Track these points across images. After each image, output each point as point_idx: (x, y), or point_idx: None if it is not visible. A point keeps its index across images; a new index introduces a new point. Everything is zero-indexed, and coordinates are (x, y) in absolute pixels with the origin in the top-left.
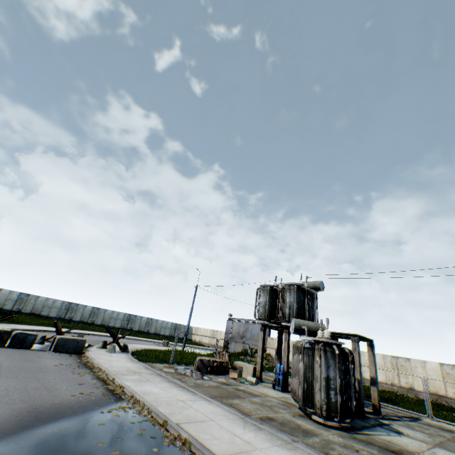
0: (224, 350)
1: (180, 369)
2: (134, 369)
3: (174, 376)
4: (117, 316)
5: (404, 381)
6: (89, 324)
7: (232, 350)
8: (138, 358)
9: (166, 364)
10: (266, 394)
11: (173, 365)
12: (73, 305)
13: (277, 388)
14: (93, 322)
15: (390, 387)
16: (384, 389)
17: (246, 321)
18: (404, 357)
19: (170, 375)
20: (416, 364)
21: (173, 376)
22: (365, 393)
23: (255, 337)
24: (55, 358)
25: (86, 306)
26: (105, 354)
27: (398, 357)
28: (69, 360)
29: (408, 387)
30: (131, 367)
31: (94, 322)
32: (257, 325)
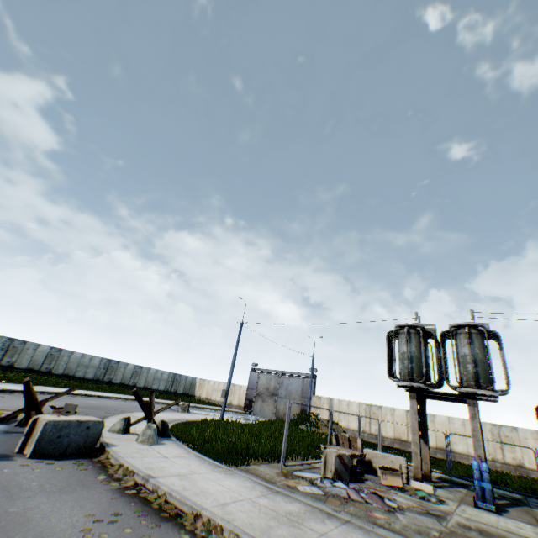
0: (245, 411)
1: (306, 476)
2: (268, 504)
3: (351, 512)
4: (90, 361)
5: (510, 456)
6: (42, 374)
7: (258, 411)
8: (204, 452)
9: (265, 464)
10: (520, 534)
11: (275, 464)
12: (17, 343)
13: (483, 506)
14: (50, 370)
15: (491, 464)
16: (497, 470)
17: (279, 374)
18: (510, 426)
19: (338, 507)
20: (526, 435)
21: (350, 513)
22: (510, 483)
23: (293, 395)
24: (55, 490)
25: (39, 345)
26: (148, 452)
27: (501, 425)
28: (95, 492)
29: (516, 464)
30: (250, 495)
31: (52, 370)
32: (295, 380)
